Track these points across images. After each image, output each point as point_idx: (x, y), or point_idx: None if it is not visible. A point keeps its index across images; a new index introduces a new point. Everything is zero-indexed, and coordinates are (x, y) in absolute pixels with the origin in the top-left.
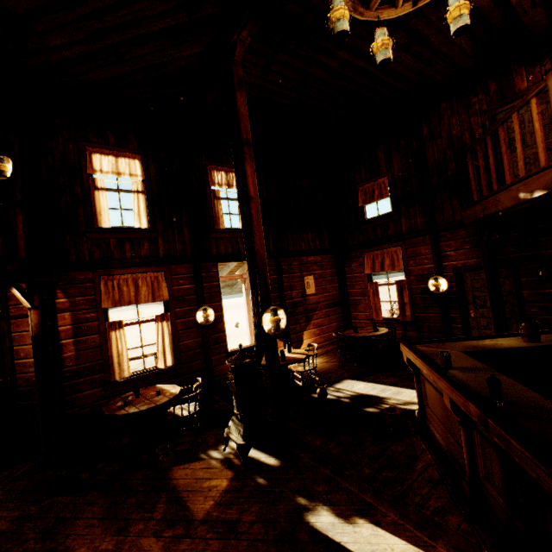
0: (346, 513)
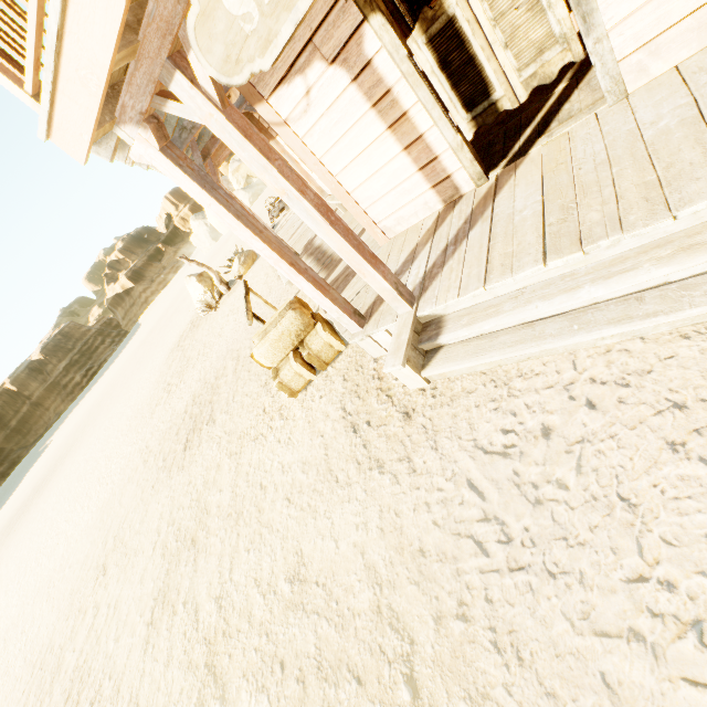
0: None
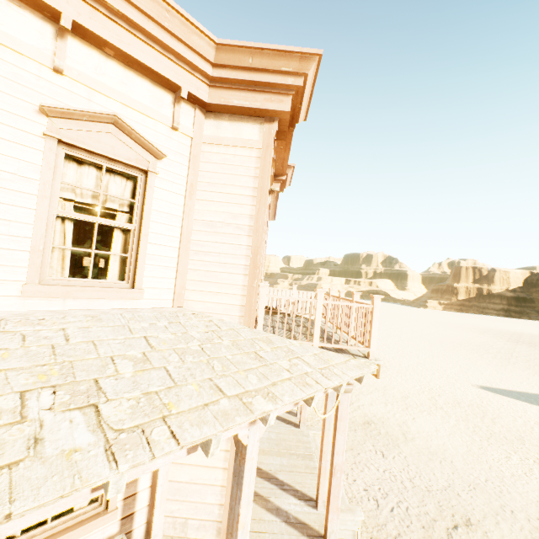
0: None
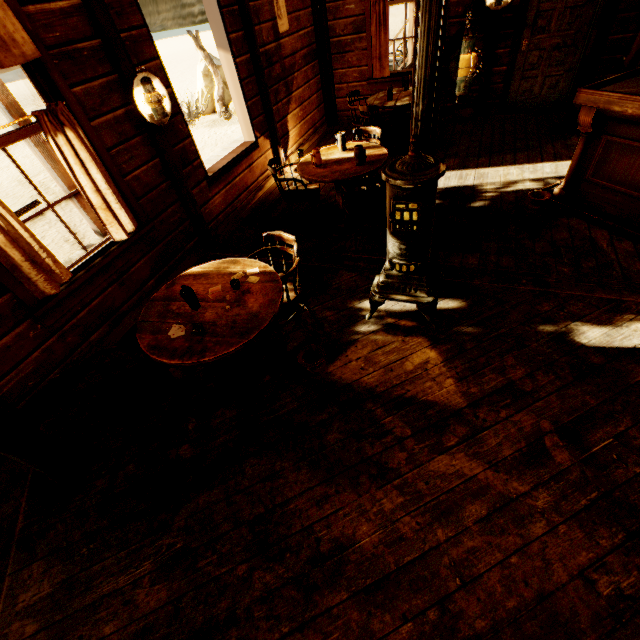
0: (604, 319)
